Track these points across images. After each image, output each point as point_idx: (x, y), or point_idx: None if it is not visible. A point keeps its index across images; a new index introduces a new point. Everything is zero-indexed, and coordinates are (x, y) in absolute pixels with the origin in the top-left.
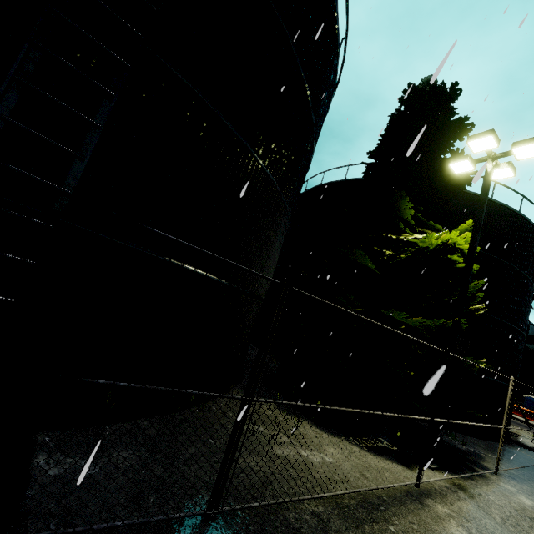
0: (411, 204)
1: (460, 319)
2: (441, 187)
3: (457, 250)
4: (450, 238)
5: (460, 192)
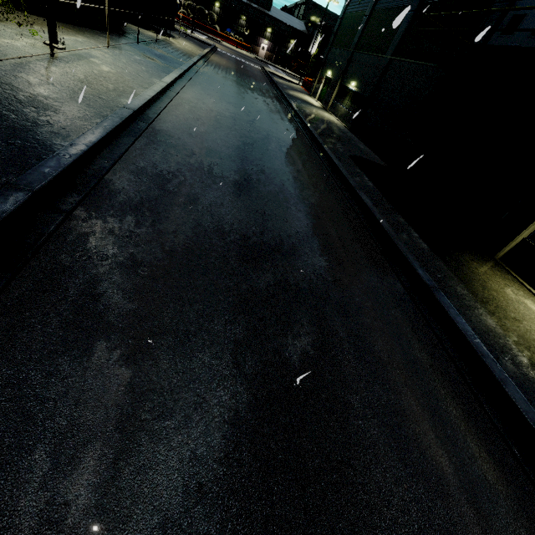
0: None
1: None
2: None
3: None
4: None
5: None
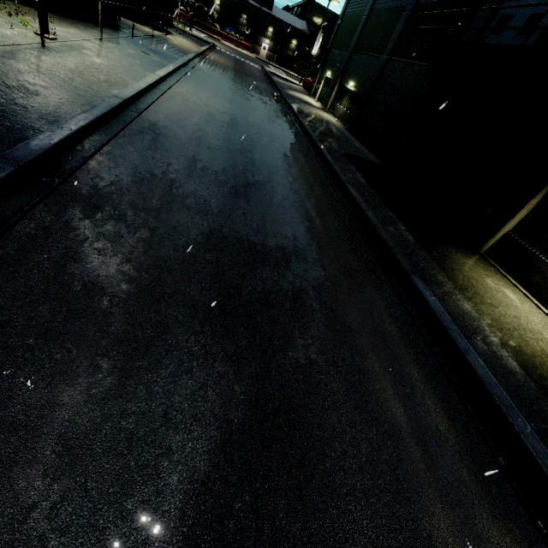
0: None
1: None
2: None
3: None
4: None
5: None
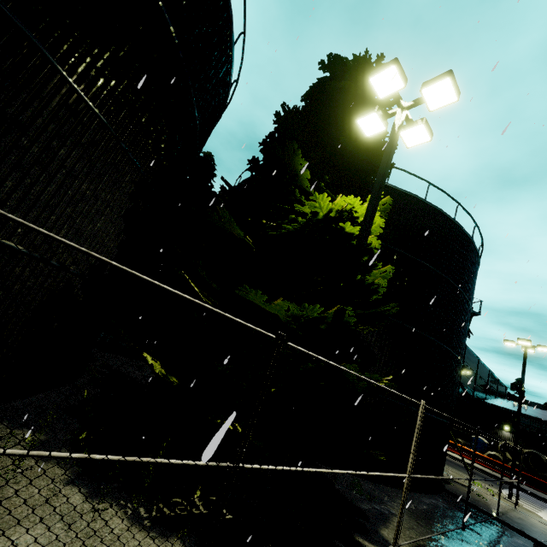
0: (305, 161)
1: (345, 308)
2: (351, 153)
3: (356, 221)
4: (348, 204)
5: (373, 162)
